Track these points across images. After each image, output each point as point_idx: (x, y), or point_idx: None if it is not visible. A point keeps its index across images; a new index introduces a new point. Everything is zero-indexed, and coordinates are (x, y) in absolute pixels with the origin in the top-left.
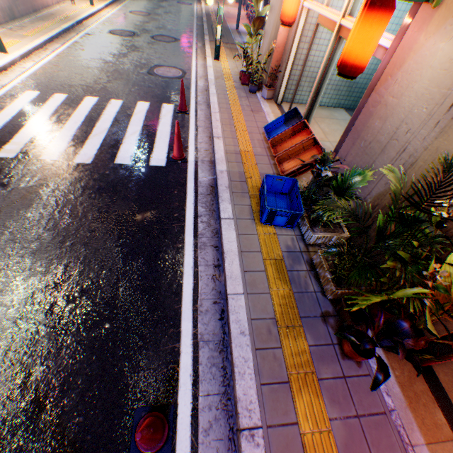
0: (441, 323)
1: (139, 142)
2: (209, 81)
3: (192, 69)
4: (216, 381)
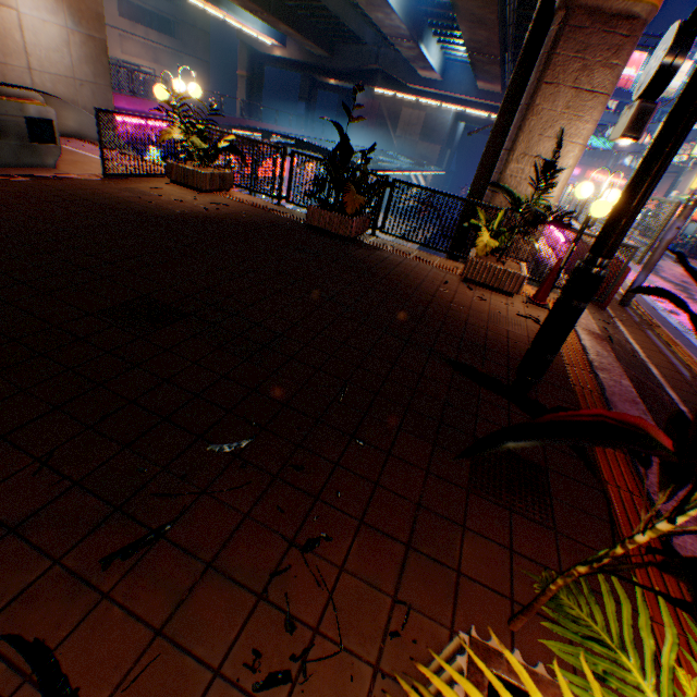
0: None
1: None
2: None
3: None
4: None
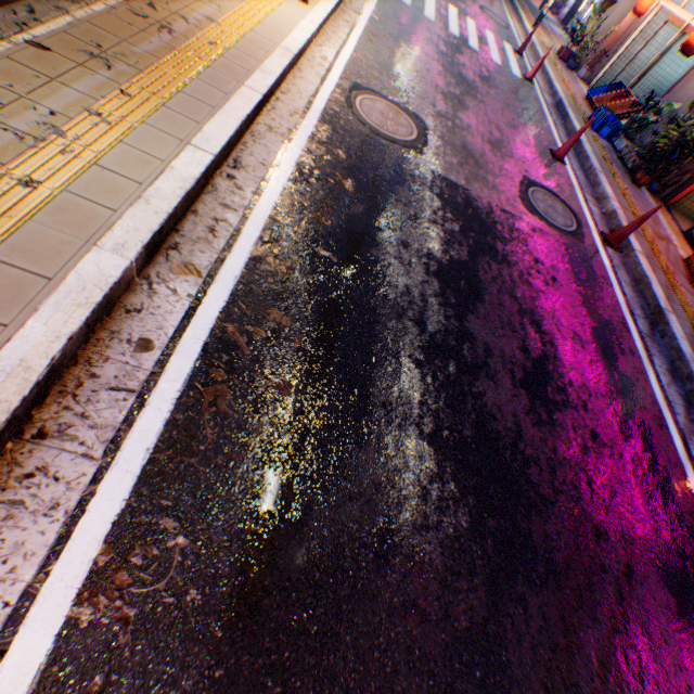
0: (691, 159)
1: (500, 58)
2: (533, 42)
3: (510, 26)
4: (576, 164)
